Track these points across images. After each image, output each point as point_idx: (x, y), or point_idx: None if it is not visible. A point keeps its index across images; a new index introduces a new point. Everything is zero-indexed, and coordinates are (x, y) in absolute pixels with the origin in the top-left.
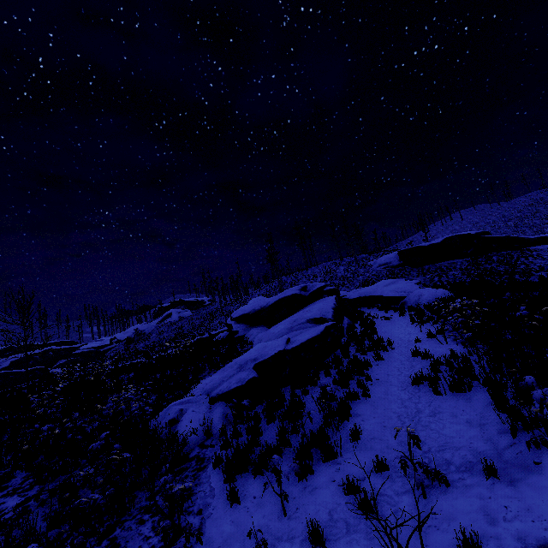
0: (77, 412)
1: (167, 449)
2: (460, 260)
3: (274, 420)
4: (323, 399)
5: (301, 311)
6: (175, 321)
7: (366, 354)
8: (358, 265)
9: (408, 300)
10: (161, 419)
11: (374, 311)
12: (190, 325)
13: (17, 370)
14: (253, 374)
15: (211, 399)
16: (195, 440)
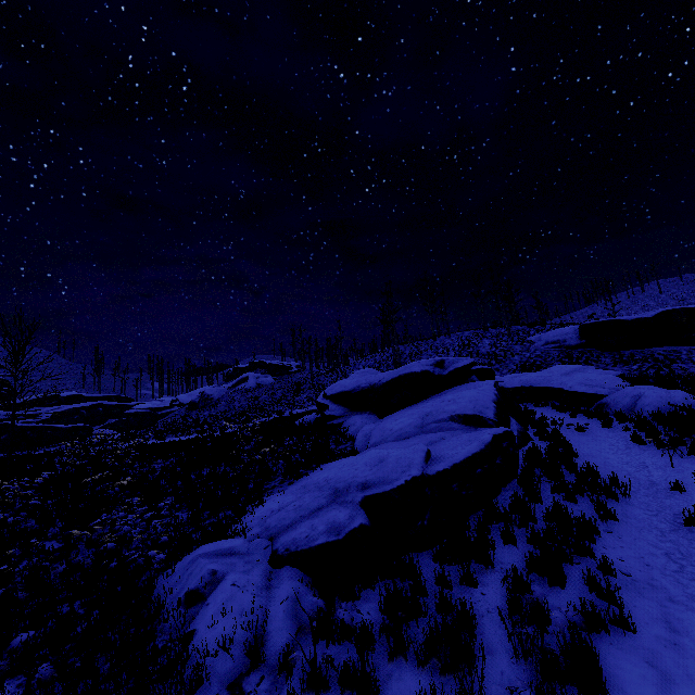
0: (63, 521)
1: (156, 692)
2: (685, 348)
3: (406, 659)
4: (514, 612)
5: (438, 399)
6: (252, 388)
7: (574, 499)
8: (511, 339)
9: (613, 401)
10: (175, 583)
11: (549, 411)
12: (269, 396)
13: (57, 425)
14: (361, 519)
15: (273, 557)
16: (224, 669)
